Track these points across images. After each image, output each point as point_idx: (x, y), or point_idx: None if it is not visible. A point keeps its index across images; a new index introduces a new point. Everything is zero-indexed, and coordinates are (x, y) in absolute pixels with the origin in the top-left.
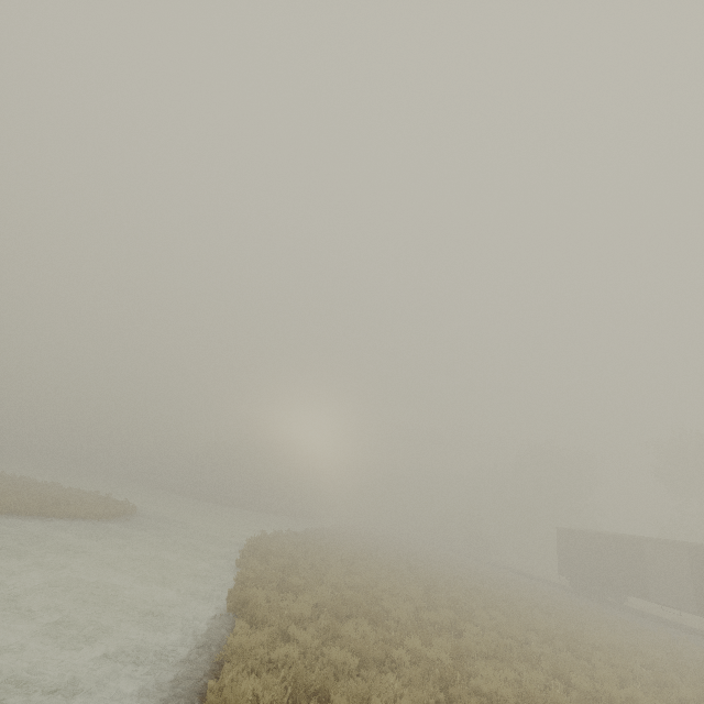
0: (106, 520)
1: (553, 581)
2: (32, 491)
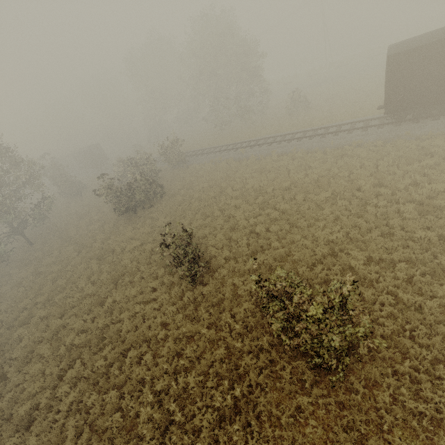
0: None
1: None
2: None
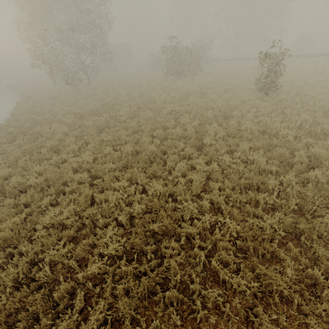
0: None
1: None
2: None
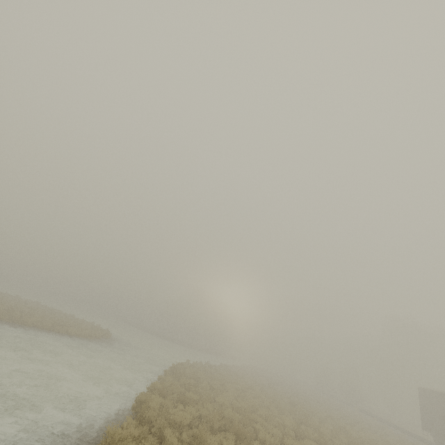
0: (89, 339)
1: (419, 435)
2: (53, 316)
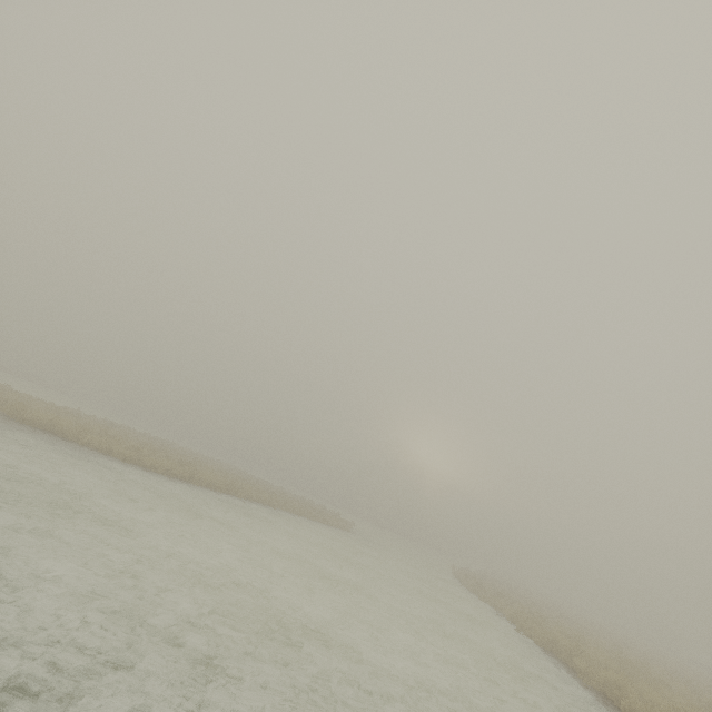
0: (348, 532)
1: None
2: (290, 496)
